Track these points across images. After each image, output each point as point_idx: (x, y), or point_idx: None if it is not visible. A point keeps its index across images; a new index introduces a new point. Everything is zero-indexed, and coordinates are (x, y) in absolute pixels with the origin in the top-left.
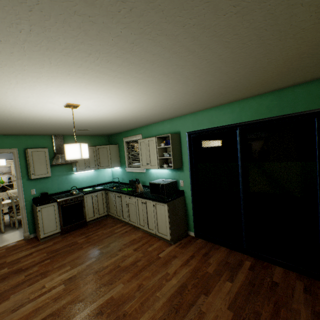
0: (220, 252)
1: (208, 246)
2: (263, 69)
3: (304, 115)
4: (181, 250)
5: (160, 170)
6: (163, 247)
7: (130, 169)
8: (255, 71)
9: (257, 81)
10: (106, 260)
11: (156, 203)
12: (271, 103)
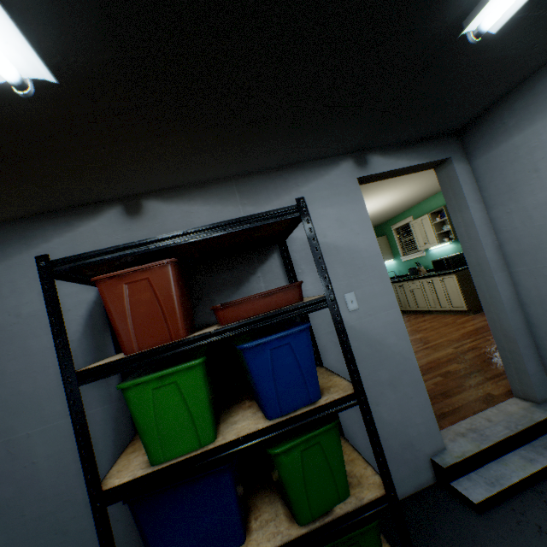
0: None
1: None
2: None
3: None
4: (480, 316)
5: (442, 247)
6: (460, 317)
7: (405, 257)
8: None
9: None
10: None
11: (443, 278)
12: None
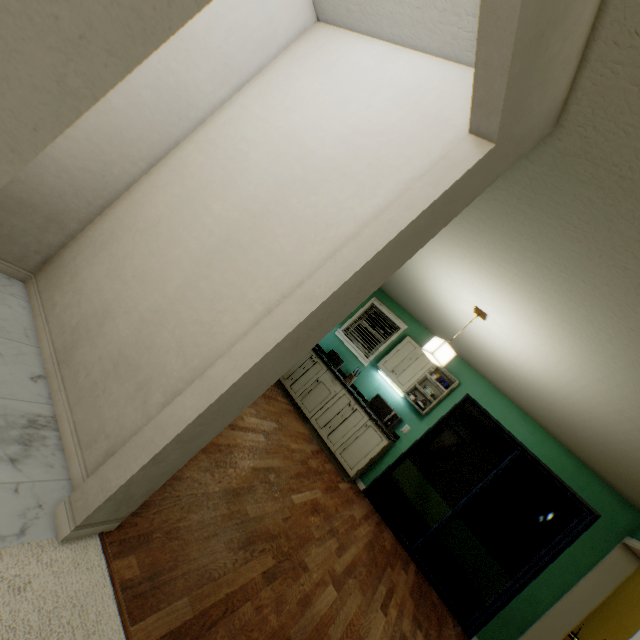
0: (389, 533)
1: (378, 516)
2: (619, 466)
3: (581, 502)
4: (356, 498)
5: (390, 387)
6: (338, 476)
7: (345, 338)
8: (614, 461)
9: (595, 456)
10: (289, 439)
11: (372, 426)
12: (568, 466)
